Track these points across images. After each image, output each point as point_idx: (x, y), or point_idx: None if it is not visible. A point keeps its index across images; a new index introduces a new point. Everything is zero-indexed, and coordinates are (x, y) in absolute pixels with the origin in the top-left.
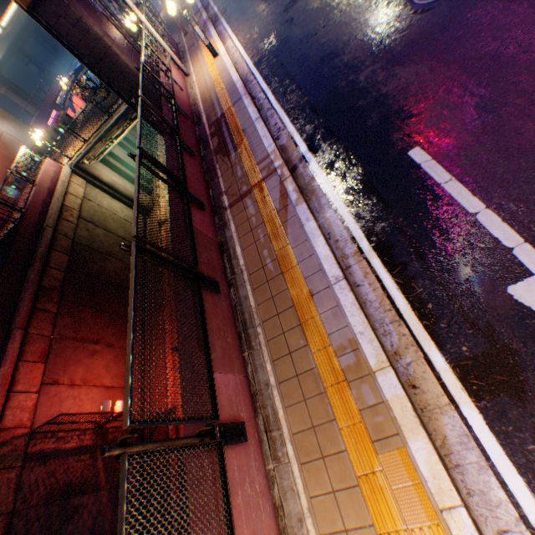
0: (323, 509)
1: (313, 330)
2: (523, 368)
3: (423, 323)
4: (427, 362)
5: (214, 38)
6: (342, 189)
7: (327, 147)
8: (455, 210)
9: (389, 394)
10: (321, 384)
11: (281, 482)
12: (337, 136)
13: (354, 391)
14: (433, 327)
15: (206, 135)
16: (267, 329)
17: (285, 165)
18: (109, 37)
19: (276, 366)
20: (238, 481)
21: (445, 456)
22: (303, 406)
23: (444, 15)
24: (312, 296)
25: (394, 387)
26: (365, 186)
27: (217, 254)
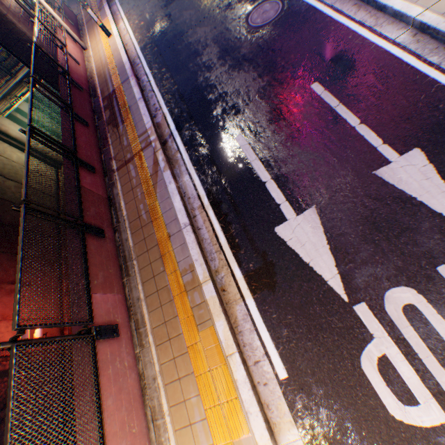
0: (168, 370)
1: (169, 260)
2: (276, 274)
3: (233, 252)
4: (232, 275)
5: (108, 18)
6: (195, 160)
7: (188, 128)
8: (256, 179)
9: (208, 296)
10: (172, 295)
11: (144, 359)
12: (195, 120)
13: (190, 297)
14: (237, 253)
15: (100, 107)
16: (141, 262)
17: (158, 139)
18: (4, 5)
19: (145, 286)
20: (110, 360)
21: (235, 327)
22: (160, 310)
23: (265, 39)
24: (170, 237)
25: (211, 291)
26: (209, 160)
27: (106, 208)
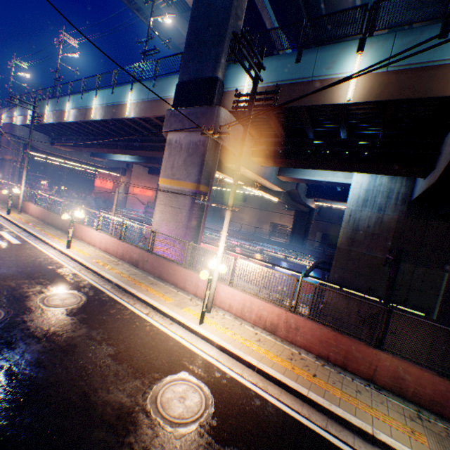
0: None
1: None
2: None
3: None
4: None
5: None
6: None
7: None
8: None
9: None
10: None
11: None
12: None
13: None
14: None
15: None
16: None
17: None
18: None
19: None
20: None
21: None
22: None
23: None
24: None
25: None
26: None
27: None
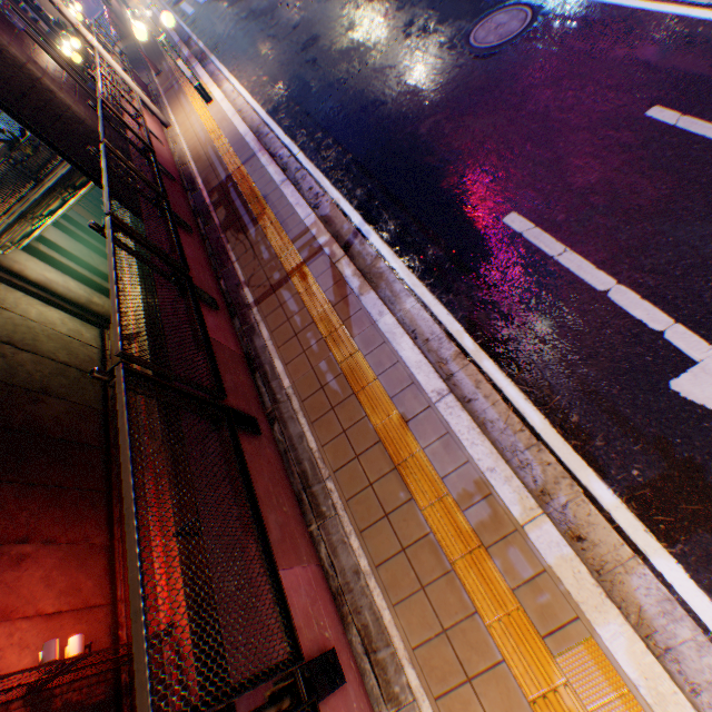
0: None
1: (417, 474)
2: None
3: (572, 444)
4: (590, 499)
5: (204, 79)
6: (421, 270)
7: (390, 216)
8: (579, 288)
9: (552, 557)
10: (445, 558)
11: None
12: (402, 202)
13: (497, 561)
14: (586, 447)
15: (205, 204)
16: (344, 482)
17: (335, 241)
18: (38, 64)
19: (367, 539)
20: None
21: (647, 637)
22: (423, 599)
23: (513, 61)
24: (406, 423)
25: (557, 544)
26: (454, 265)
27: (246, 374)
